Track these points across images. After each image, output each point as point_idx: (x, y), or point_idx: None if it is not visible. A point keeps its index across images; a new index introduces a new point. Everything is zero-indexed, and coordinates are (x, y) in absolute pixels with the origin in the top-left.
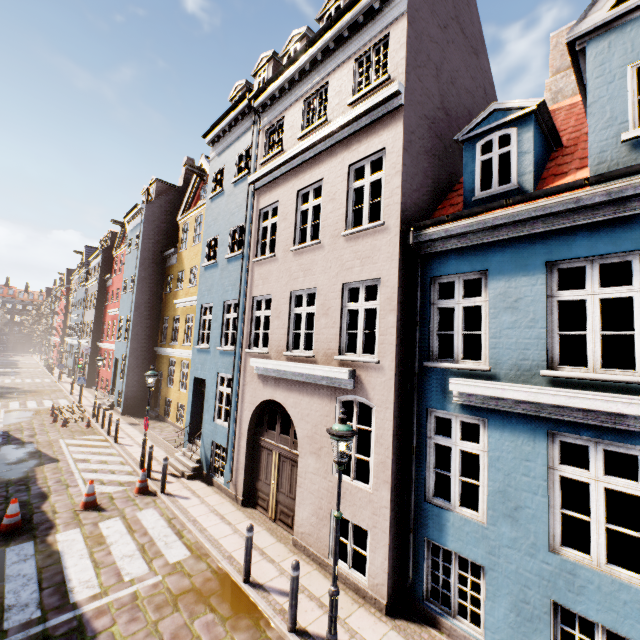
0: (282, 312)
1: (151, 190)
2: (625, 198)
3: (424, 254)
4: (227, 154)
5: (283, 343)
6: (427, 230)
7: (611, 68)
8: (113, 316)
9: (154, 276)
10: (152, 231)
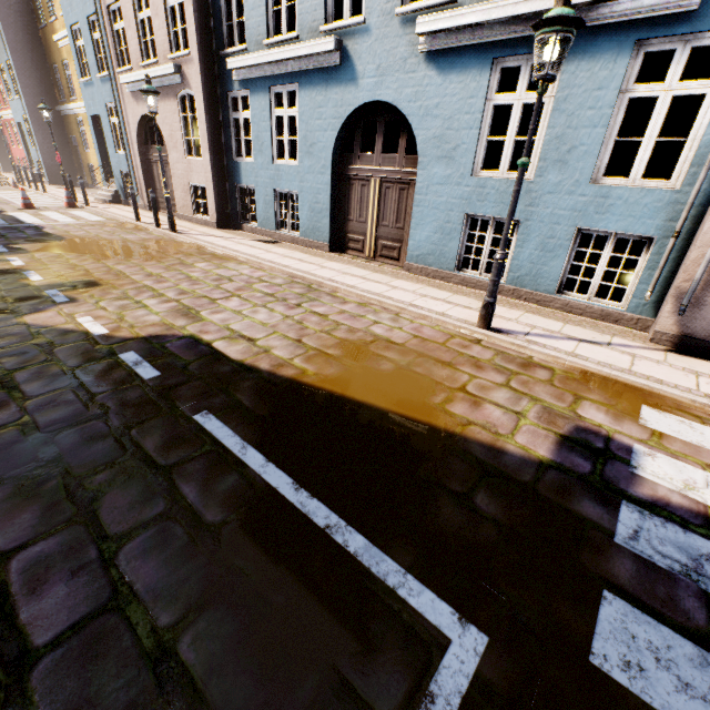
0: (131, 20)
1: None
2: None
3: None
4: None
5: (139, 55)
6: None
7: None
8: None
9: None
10: None
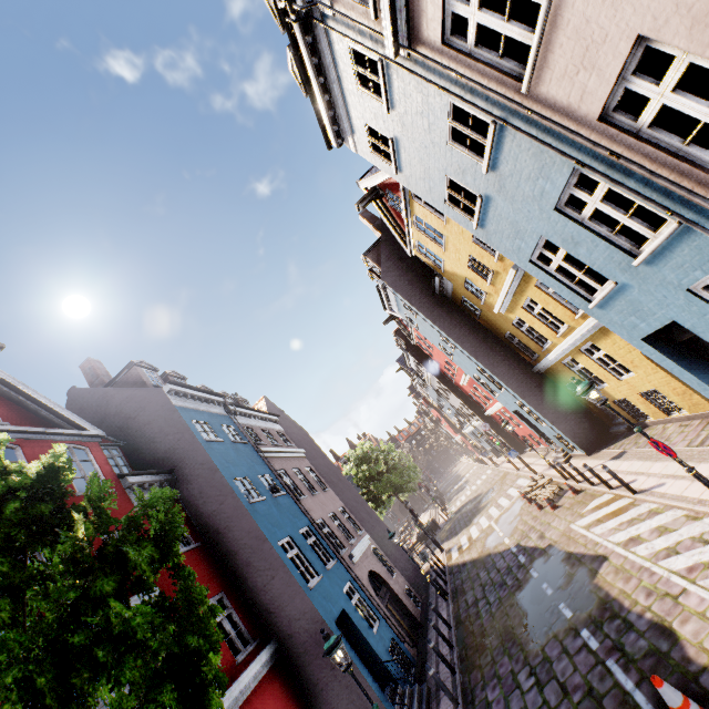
0: None
1: (371, 267)
2: None
3: None
4: (353, 113)
5: None
6: None
7: None
8: (468, 384)
9: (452, 317)
10: (407, 290)
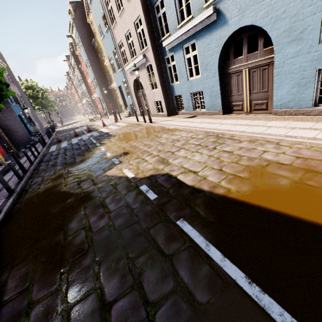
0: (126, 45)
1: (71, 10)
2: None
3: None
4: None
5: (130, 57)
6: None
7: None
8: (90, 83)
9: (93, 56)
10: (82, 34)
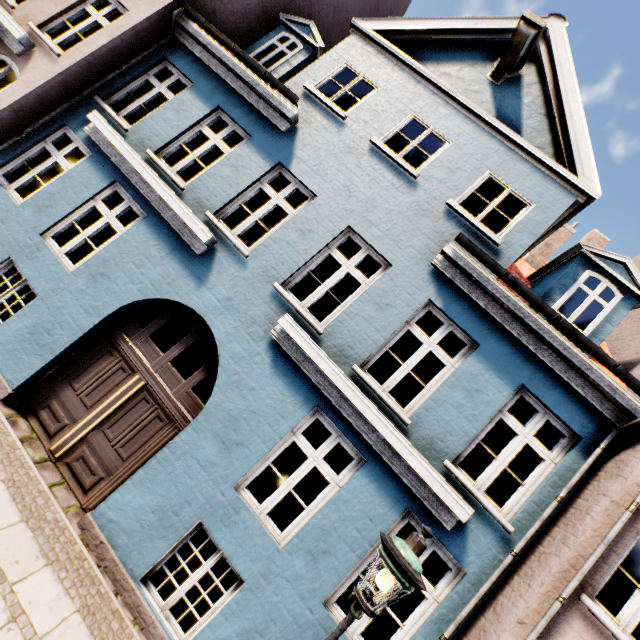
0: None
1: None
2: (272, 106)
3: (179, 41)
4: None
5: None
6: (193, 24)
7: (343, 55)
8: None
9: None
10: None
